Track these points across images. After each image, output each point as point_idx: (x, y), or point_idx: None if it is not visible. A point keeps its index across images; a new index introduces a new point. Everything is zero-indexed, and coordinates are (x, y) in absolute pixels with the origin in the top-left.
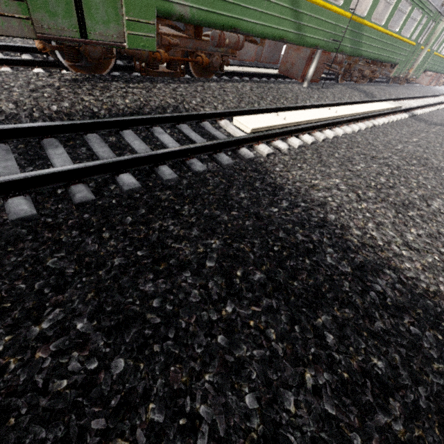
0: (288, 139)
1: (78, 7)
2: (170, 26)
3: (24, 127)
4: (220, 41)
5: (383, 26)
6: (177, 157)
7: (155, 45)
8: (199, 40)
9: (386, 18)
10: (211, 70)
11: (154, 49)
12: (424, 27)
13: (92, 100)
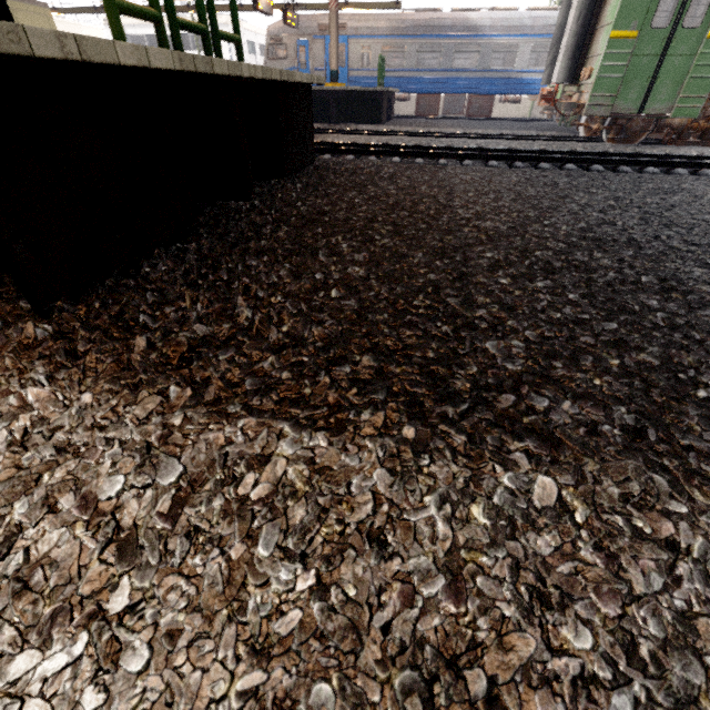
0: None
1: (647, 95)
2: None
3: (593, 152)
4: None
5: None
6: (691, 169)
7: (698, 114)
8: None
9: None
10: None
11: (695, 117)
12: None
13: (627, 150)
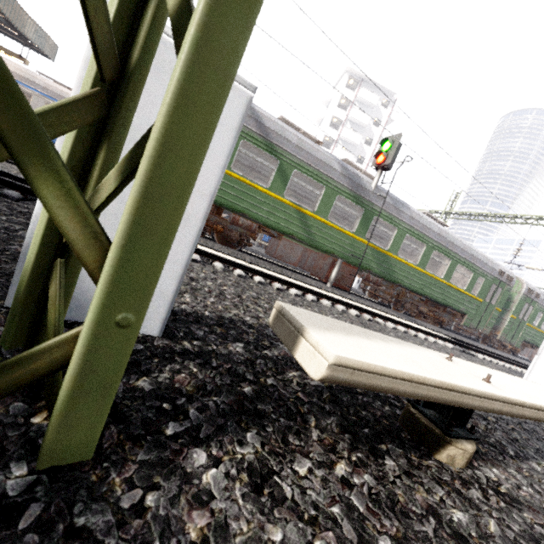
0: (235, 270)
1: None
2: None
3: None
4: (234, 221)
5: (419, 266)
6: None
7: None
8: (222, 219)
9: (419, 260)
10: (228, 241)
11: None
12: (486, 288)
13: None
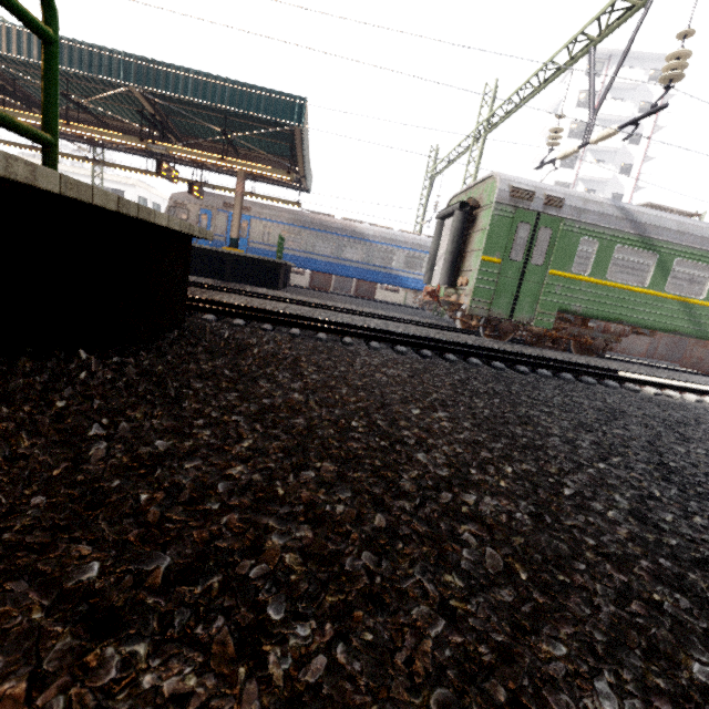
0: (682, 394)
1: (513, 306)
2: (559, 320)
3: (485, 347)
4: (605, 329)
5: None
6: (572, 374)
7: (552, 326)
8: (584, 328)
9: None
10: (592, 350)
11: (550, 328)
12: None
13: (508, 347)
